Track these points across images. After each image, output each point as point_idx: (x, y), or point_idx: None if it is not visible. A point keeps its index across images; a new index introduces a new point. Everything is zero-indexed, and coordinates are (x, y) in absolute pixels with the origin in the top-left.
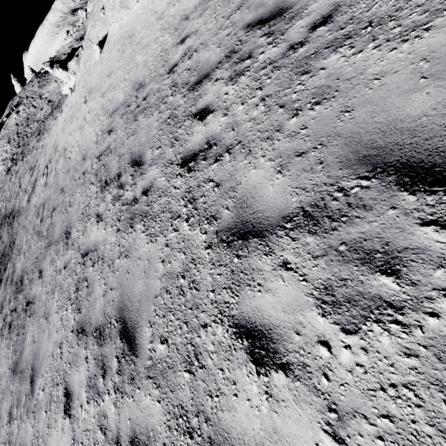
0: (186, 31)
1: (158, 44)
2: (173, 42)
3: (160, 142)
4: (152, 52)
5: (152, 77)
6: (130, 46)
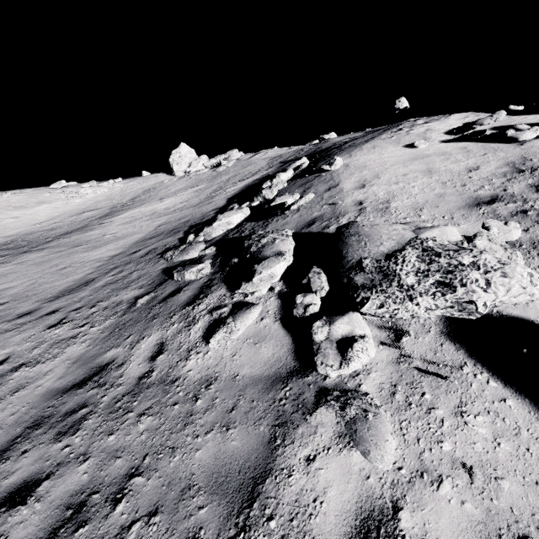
0: None
1: None
2: None
3: None
4: None
5: None
6: None
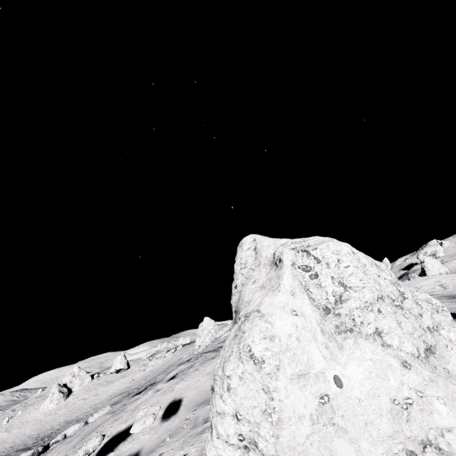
0: (37, 436)
1: (22, 441)
2: (30, 439)
3: (17, 454)
4: (17, 443)
5: (15, 448)
6: (3, 443)
